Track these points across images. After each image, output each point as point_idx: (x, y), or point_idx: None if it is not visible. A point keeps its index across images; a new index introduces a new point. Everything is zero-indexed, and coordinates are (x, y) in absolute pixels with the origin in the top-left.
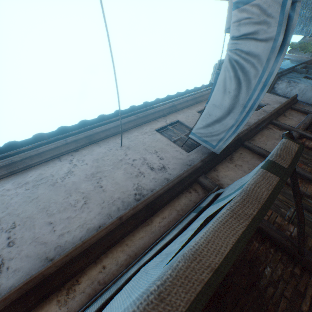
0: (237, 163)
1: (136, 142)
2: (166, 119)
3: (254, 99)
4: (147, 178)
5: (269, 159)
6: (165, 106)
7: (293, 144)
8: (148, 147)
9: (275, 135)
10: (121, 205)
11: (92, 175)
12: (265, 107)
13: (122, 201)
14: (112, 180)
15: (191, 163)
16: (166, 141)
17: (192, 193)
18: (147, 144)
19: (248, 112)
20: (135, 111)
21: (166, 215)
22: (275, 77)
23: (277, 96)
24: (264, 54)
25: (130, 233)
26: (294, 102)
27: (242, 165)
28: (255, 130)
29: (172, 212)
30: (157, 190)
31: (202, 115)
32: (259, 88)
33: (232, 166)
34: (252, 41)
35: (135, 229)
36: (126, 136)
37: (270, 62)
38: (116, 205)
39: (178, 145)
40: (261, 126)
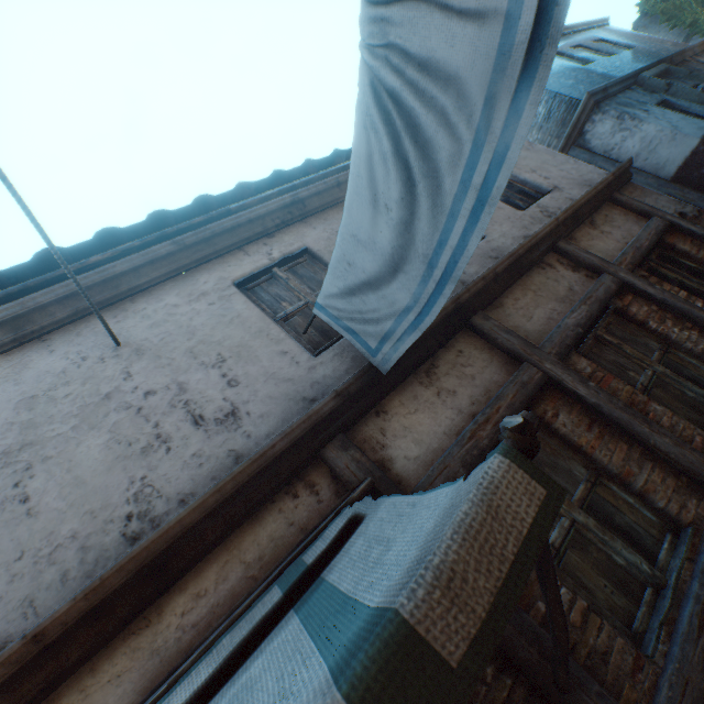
0: (445, 383)
1: (167, 330)
2: (274, 244)
3: (457, 238)
4: (178, 456)
5: (399, 611)
6: (270, 205)
7: (525, 485)
8: (202, 345)
9: (560, 286)
10: (75, 562)
11: (4, 457)
12: (548, 198)
13: (81, 547)
14: (67, 472)
15: (317, 392)
16: (260, 320)
17: (302, 499)
18: (201, 333)
19: (445, 277)
20: (169, 229)
21: (211, 583)
22: (589, 103)
23: (584, 164)
24: (478, 76)
25: (86, 663)
26: (622, 181)
27: (457, 391)
28: (509, 277)
29: (229, 571)
30: (181, 515)
31: (332, 261)
32: (469, 203)
33: (430, 396)
34: (435, 14)
35: (102, 648)
36: (142, 310)
37: (498, 109)
38: (59, 563)
39: (295, 328)
40: (526, 263)
